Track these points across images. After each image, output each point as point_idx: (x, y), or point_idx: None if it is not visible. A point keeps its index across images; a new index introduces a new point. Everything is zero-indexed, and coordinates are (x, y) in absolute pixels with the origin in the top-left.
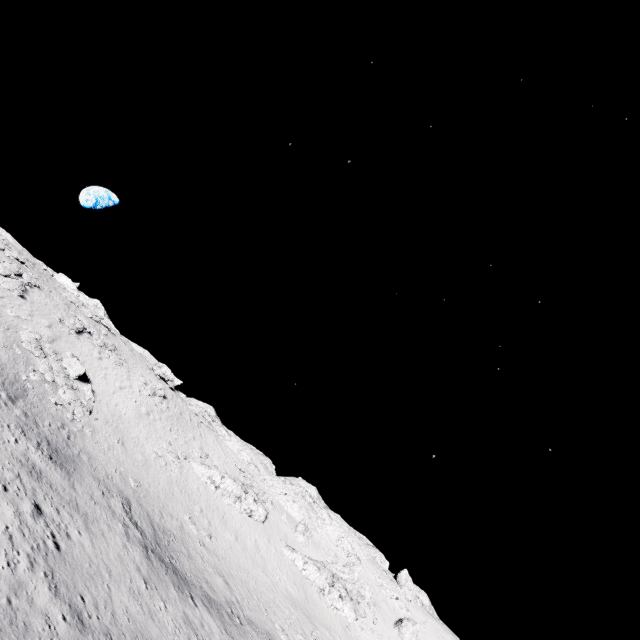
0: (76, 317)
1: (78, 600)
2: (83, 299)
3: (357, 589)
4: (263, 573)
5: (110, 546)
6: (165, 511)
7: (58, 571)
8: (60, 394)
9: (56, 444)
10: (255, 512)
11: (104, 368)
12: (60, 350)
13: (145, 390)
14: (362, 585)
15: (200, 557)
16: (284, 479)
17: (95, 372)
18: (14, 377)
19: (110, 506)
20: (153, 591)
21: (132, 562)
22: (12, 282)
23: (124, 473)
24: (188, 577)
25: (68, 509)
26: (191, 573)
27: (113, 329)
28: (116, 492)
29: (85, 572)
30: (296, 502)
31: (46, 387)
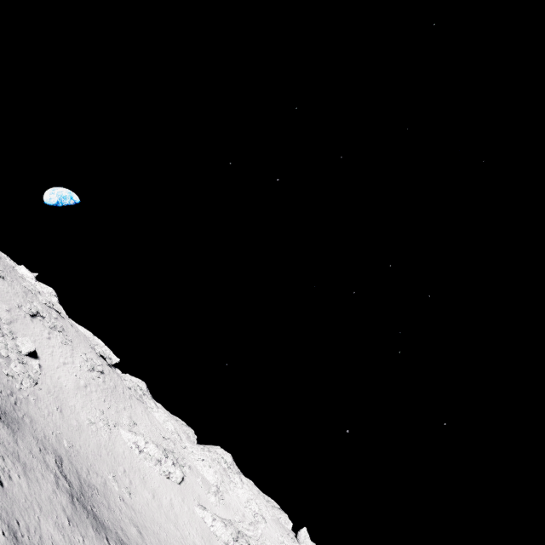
0: (32, 303)
1: (14, 523)
2: (39, 287)
3: (259, 544)
4: (174, 527)
5: (42, 490)
6: (92, 469)
7: (1, 501)
8: (12, 367)
9: (5, 408)
10: (173, 474)
11: (51, 346)
12: (16, 330)
13: (85, 366)
14: (264, 541)
15: (119, 509)
16: (203, 447)
17: (43, 349)
18: None
19: (45, 460)
20: (74, 528)
21: (59, 504)
22: None
23: (59, 435)
24: (106, 523)
25: (11, 458)
26: (109, 521)
27: (63, 313)
28: (51, 450)
29: (21, 505)
30: (212, 467)
31: (1, 361)
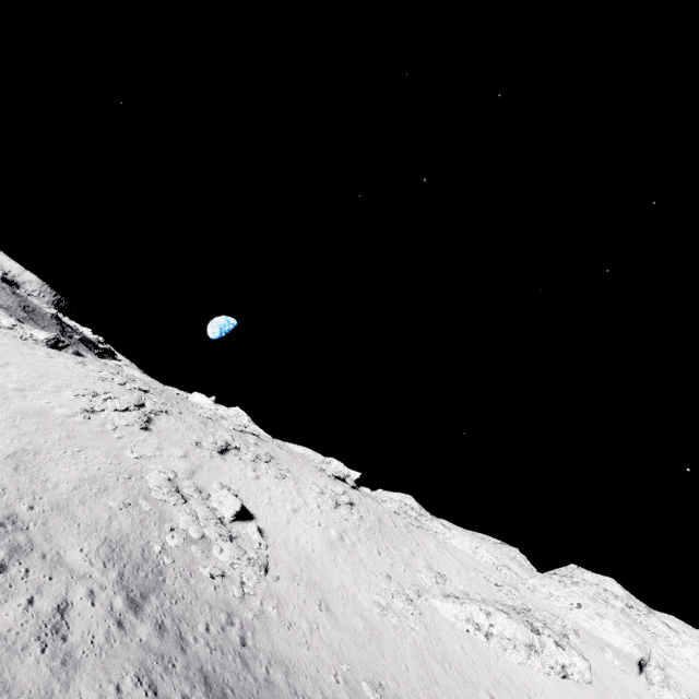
0: (216, 434)
1: None
2: (222, 412)
3: None
4: None
5: None
6: None
7: None
8: (215, 555)
9: (222, 676)
10: (570, 668)
11: (265, 489)
12: (204, 484)
13: (324, 502)
14: None
15: None
16: (558, 577)
17: (256, 499)
18: (141, 554)
19: None
20: None
21: None
22: (131, 415)
23: (349, 675)
24: None
25: None
26: None
27: (262, 435)
28: None
29: None
30: (604, 616)
31: (193, 551)
